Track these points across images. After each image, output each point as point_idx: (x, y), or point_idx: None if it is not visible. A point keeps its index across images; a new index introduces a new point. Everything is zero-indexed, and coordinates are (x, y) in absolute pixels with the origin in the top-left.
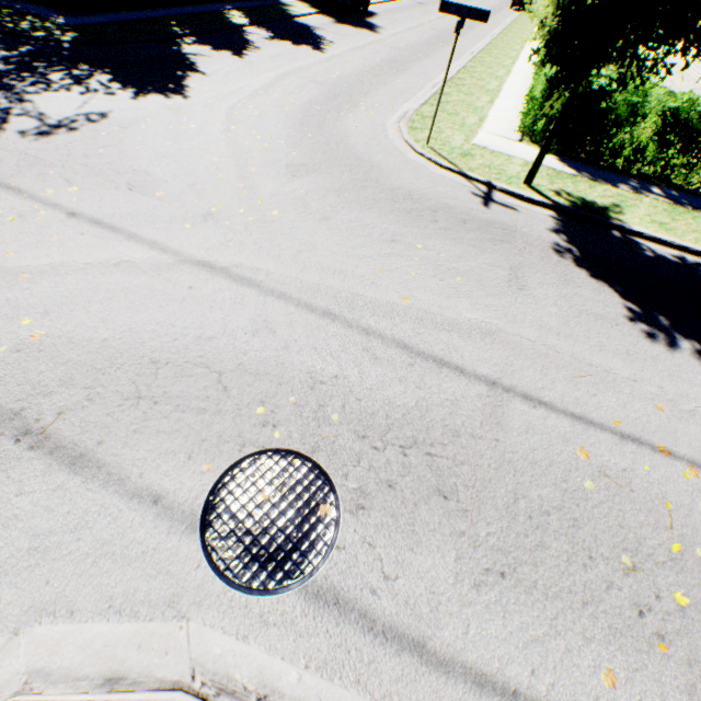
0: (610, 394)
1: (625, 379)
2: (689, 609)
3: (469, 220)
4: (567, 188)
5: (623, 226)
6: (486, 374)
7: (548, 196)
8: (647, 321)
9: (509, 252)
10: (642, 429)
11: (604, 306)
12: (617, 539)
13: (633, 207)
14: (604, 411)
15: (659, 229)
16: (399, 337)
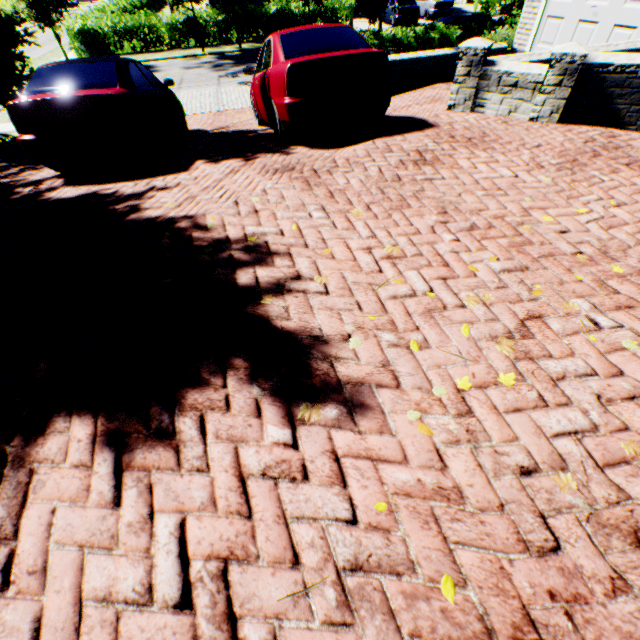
0: None
1: None
2: None
3: None
4: None
5: None
6: None
7: None
8: None
9: None
10: None
11: None
12: None
13: None
14: None
15: None
16: None
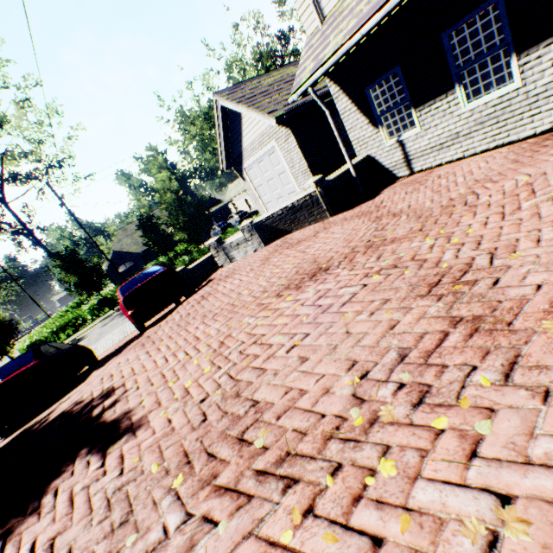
0: None
1: None
2: None
3: None
4: None
5: None
6: None
7: None
8: None
9: None
10: None
11: None
12: None
13: None
14: None
15: None
16: None
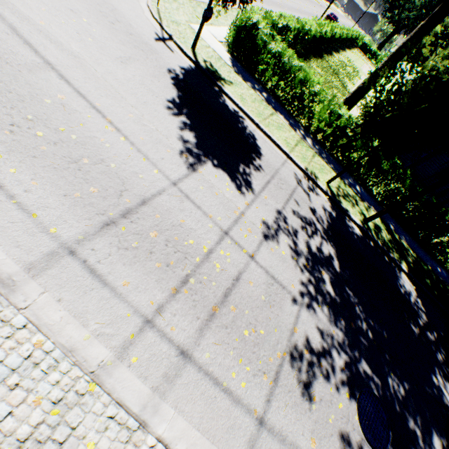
0: (112, 101)
1: (129, 104)
2: (40, 138)
3: (136, 36)
4: (215, 65)
5: (222, 87)
6: (51, 61)
7: (198, 58)
8: (177, 106)
9: (140, 55)
10: (109, 113)
11: (162, 91)
12: (36, 114)
13: (240, 89)
14: (98, 100)
15: (240, 99)
16: (16, 26)
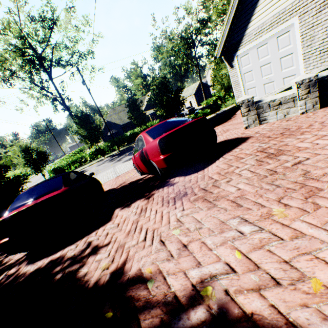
0: None
1: None
2: None
3: None
4: None
5: None
6: None
7: None
8: None
9: None
10: None
11: None
12: None
13: None
14: None
15: None
16: None
